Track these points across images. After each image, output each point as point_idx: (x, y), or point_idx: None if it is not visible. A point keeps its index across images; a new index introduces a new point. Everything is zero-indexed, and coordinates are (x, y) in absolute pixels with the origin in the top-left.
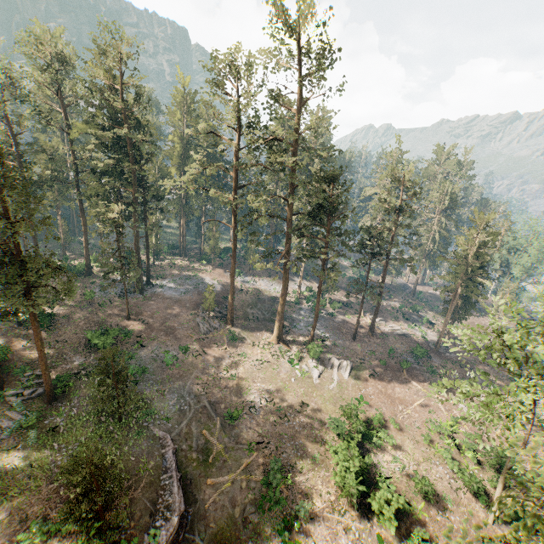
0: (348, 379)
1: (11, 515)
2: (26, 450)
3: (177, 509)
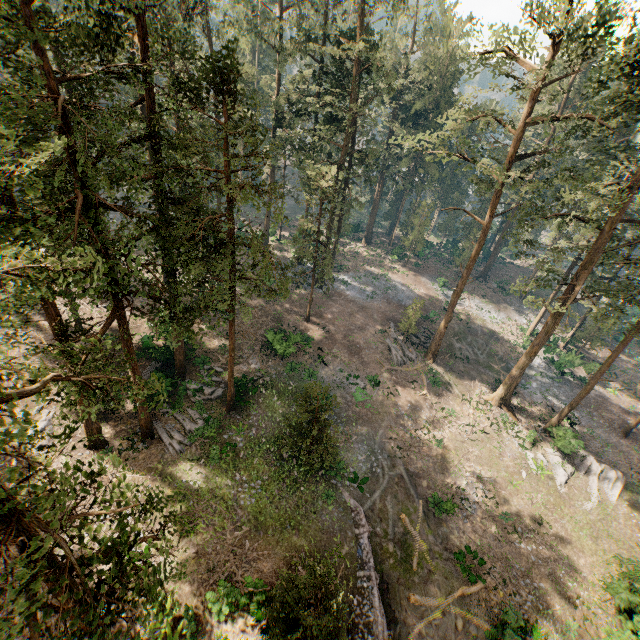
0: (615, 502)
1: (198, 560)
2: (207, 468)
3: (380, 636)
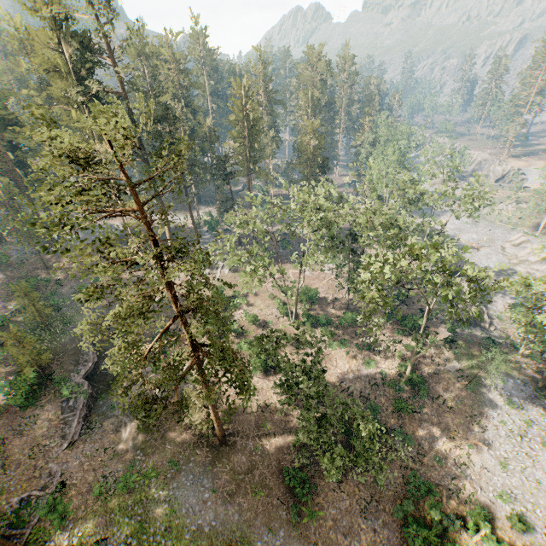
0: (228, 274)
1: None
2: None
3: (91, 361)
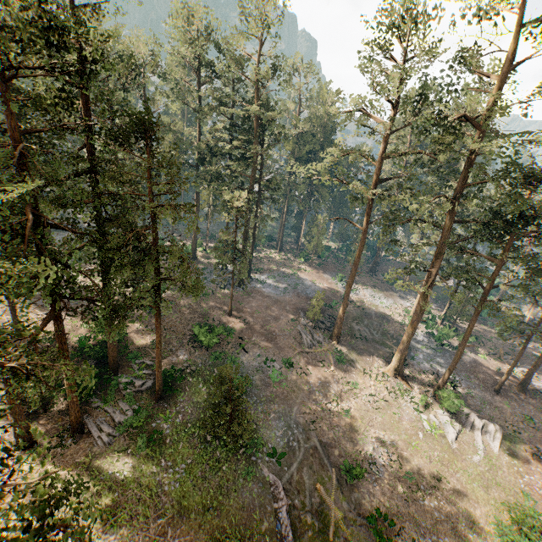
0: (498, 453)
1: None
2: (134, 457)
3: None
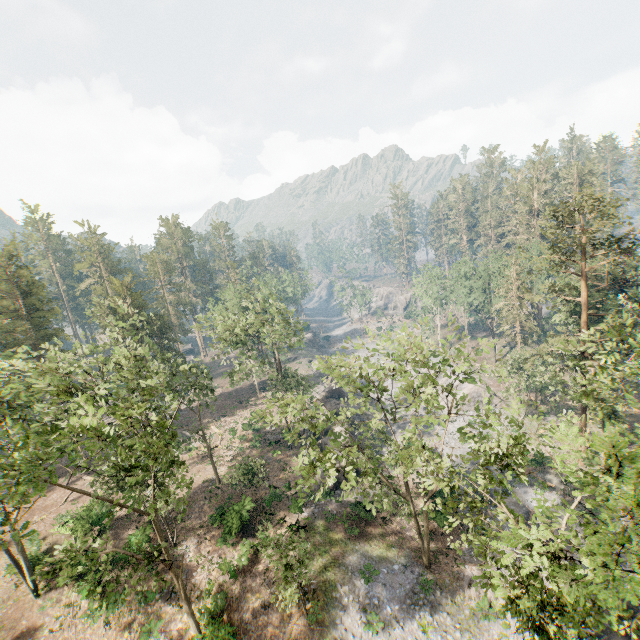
0: None
1: None
2: None
3: None
